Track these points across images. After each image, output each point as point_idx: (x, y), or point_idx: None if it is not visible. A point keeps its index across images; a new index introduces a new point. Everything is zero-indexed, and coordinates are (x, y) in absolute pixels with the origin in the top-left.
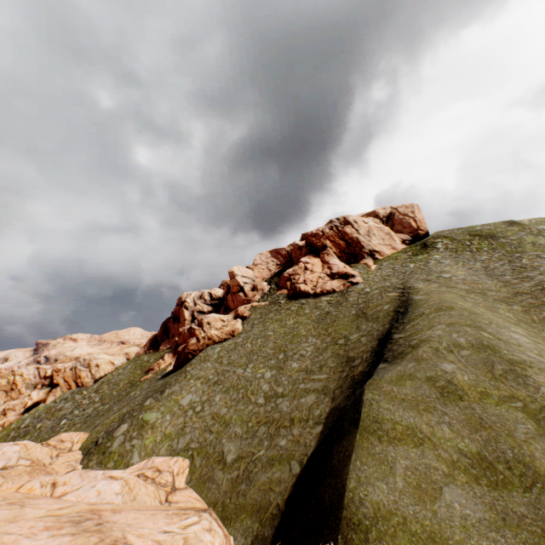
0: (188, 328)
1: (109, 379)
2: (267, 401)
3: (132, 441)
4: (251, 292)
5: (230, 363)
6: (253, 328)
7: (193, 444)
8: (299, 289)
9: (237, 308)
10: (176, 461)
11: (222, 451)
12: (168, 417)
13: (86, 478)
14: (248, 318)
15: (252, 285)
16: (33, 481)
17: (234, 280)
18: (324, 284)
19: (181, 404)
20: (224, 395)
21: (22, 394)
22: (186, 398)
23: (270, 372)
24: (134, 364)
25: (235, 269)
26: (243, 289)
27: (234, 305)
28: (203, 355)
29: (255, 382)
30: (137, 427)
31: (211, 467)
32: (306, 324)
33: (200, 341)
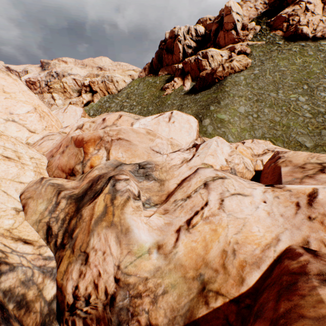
0: (194, 59)
1: (131, 92)
2: (314, 116)
3: (220, 130)
4: (242, 31)
5: (260, 88)
6: (263, 63)
7: (266, 135)
8: (301, 31)
9: (227, 46)
10: (269, 143)
11: (297, 141)
12: (236, 119)
13: (259, 147)
14: (250, 55)
15: (241, 24)
16: (240, 146)
17: (230, 17)
18: (325, 29)
19: (240, 112)
20: (270, 109)
21: (72, 96)
22: (241, 108)
23: (303, 98)
24: (144, 84)
25: (231, 4)
26: (235, 27)
27: (224, 43)
28: (232, 81)
29: (292, 103)
30: (218, 123)
31: (295, 148)
32: (316, 64)
33: (225, 70)
